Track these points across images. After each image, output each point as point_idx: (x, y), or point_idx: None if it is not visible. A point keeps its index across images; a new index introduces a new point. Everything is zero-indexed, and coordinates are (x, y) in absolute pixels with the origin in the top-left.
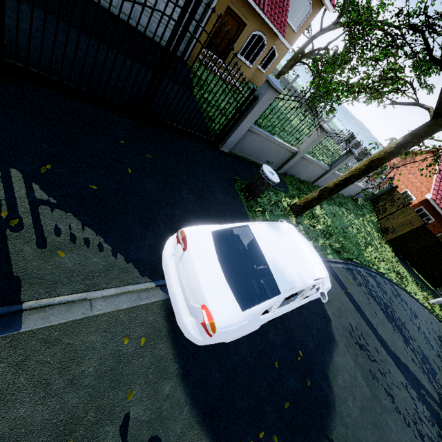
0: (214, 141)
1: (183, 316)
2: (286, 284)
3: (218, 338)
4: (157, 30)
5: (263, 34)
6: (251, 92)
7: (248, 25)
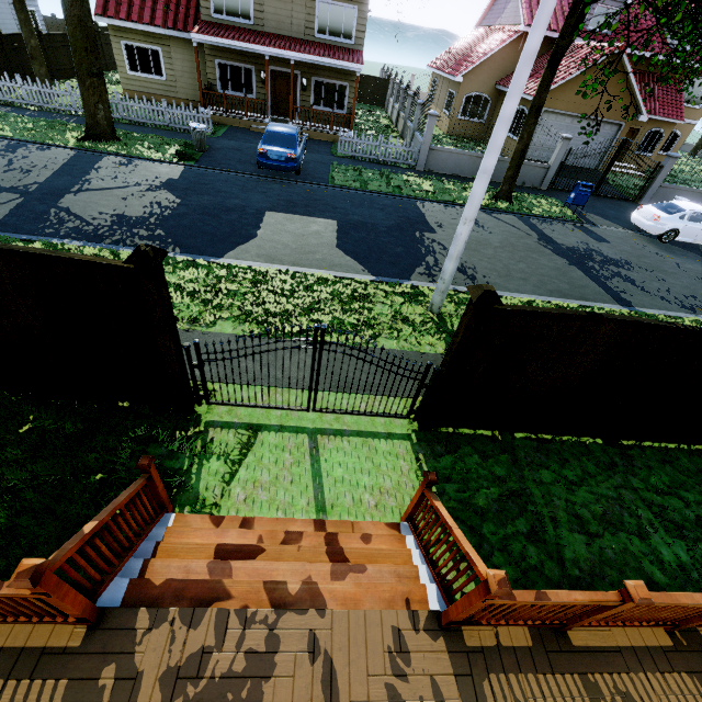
0: (634, 201)
1: (646, 223)
2: (689, 210)
3: (661, 224)
4: (581, 161)
5: (658, 128)
6: (657, 165)
7: (642, 129)
